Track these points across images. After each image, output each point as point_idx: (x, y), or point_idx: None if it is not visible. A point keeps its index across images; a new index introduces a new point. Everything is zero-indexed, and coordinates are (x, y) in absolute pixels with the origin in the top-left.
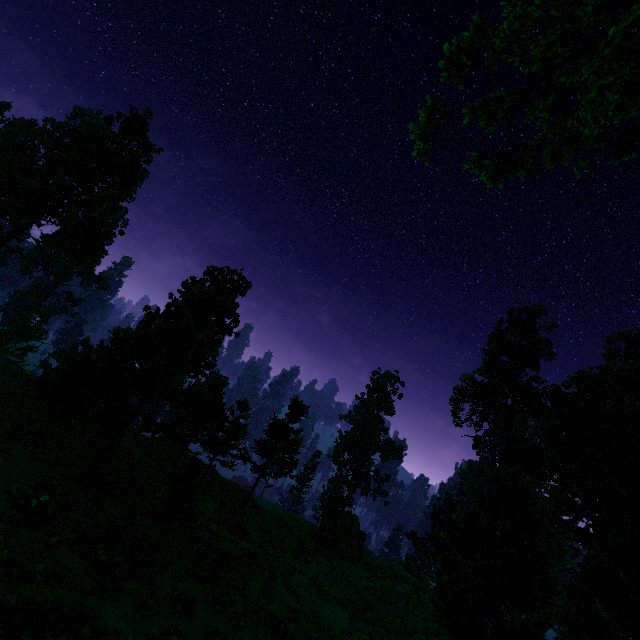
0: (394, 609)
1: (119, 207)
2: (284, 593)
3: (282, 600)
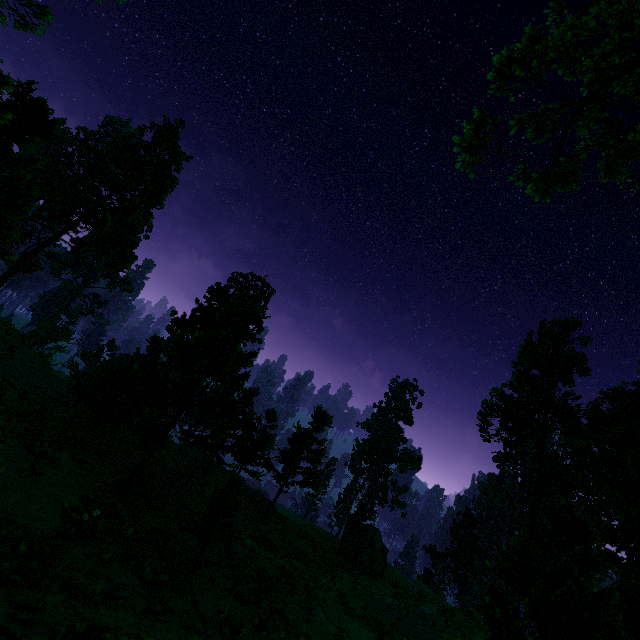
0: (421, 631)
1: (150, 214)
2: (321, 615)
3: (320, 623)
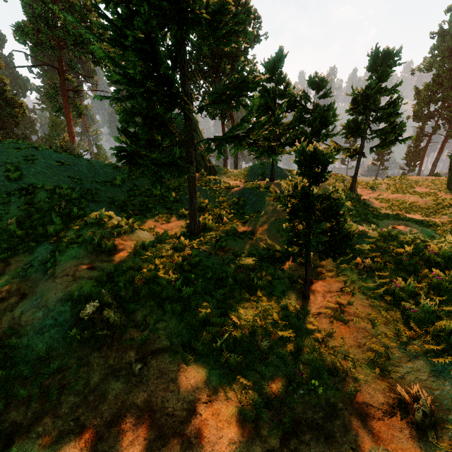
0: None
1: None
2: None
3: None
